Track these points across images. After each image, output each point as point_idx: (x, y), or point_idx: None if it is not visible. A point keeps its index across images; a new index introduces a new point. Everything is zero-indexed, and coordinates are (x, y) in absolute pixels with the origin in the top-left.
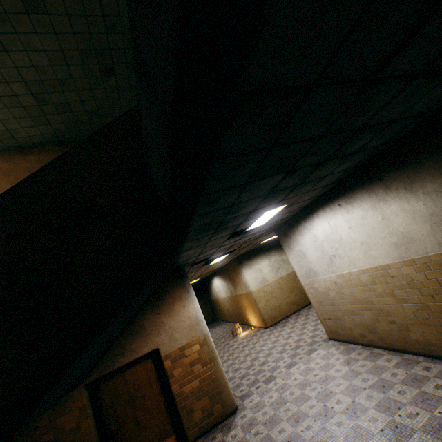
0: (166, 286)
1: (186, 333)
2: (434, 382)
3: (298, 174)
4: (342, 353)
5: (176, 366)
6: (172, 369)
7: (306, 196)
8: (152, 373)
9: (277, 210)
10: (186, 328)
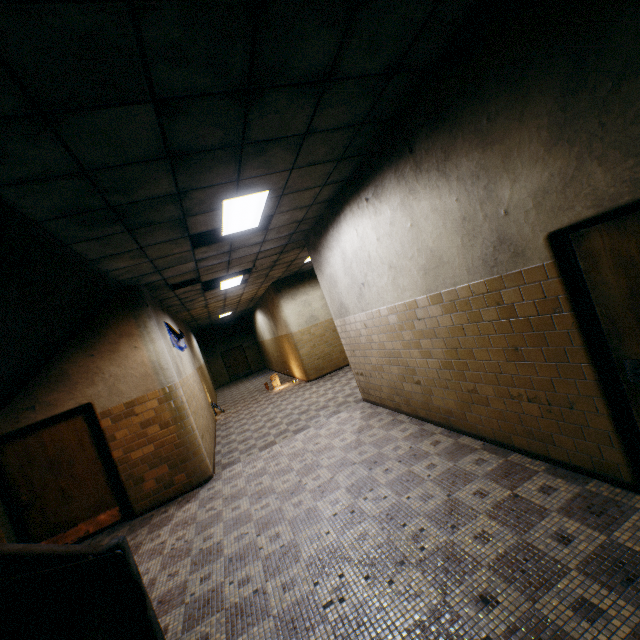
0: (106, 316)
1: (138, 385)
2: (430, 461)
3: (204, 115)
4: (363, 419)
5: (120, 426)
6: (113, 431)
7: (307, 178)
8: (86, 435)
9: (259, 200)
10: (137, 378)
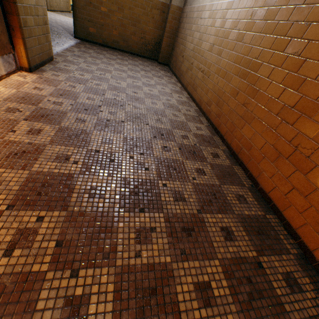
0: None
1: None
2: None
3: None
4: None
5: None
6: None
7: None
8: None
9: None
10: None
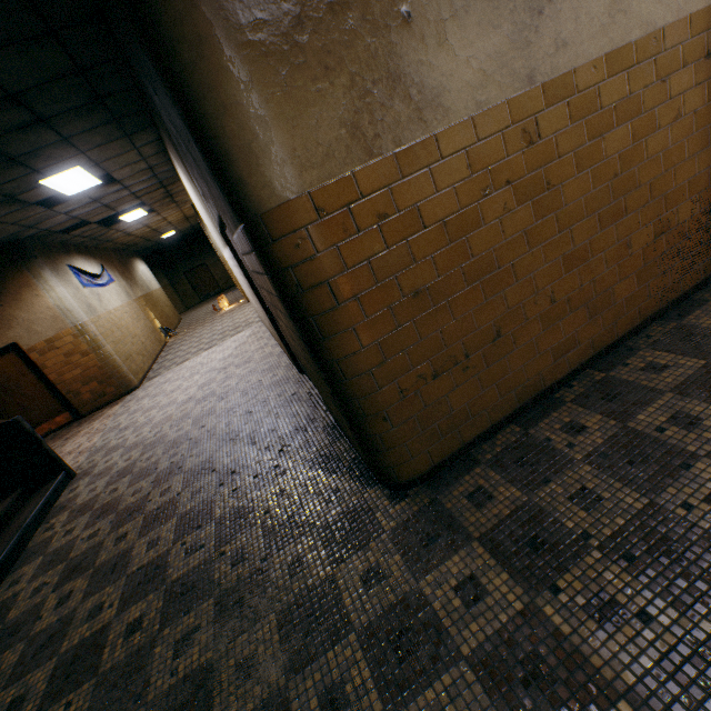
0: None
1: (52, 326)
2: (249, 365)
3: None
4: (248, 337)
5: (48, 358)
6: (43, 361)
7: (110, 151)
8: (23, 366)
9: (77, 172)
10: (49, 320)
